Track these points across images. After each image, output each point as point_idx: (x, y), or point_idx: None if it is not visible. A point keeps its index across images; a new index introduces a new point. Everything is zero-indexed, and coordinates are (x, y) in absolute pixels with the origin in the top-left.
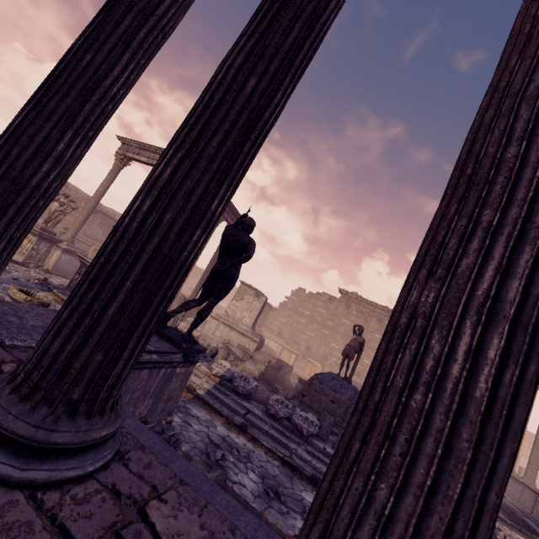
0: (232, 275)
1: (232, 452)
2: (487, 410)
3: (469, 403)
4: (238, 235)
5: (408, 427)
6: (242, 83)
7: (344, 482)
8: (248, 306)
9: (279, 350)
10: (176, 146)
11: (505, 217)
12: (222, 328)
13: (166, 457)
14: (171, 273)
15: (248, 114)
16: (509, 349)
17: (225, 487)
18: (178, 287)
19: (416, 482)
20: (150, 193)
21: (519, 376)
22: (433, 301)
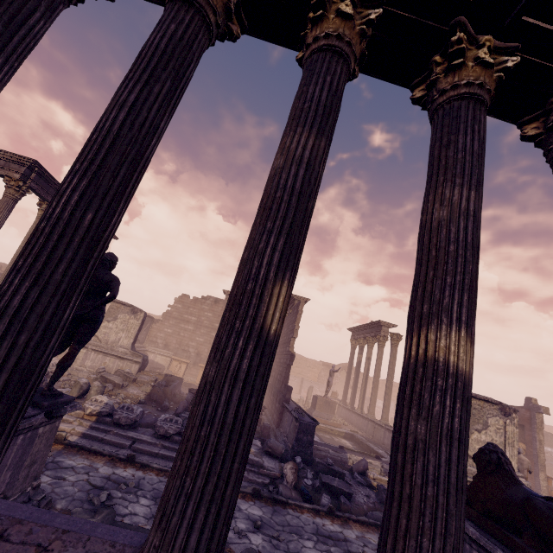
0: (95, 317)
1: (120, 488)
2: (232, 427)
3: (225, 426)
4: (98, 274)
5: (200, 446)
6: (80, 219)
7: (172, 484)
8: (124, 326)
9: (167, 363)
10: (22, 275)
11: (244, 326)
12: (94, 356)
13: (46, 520)
14: (32, 378)
15: (89, 241)
16: (243, 395)
17: (114, 523)
18: (39, 384)
19: (202, 471)
20: (1, 320)
21: (247, 407)
22: (214, 374)
